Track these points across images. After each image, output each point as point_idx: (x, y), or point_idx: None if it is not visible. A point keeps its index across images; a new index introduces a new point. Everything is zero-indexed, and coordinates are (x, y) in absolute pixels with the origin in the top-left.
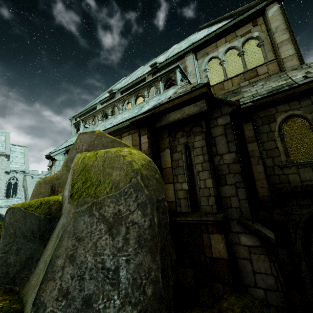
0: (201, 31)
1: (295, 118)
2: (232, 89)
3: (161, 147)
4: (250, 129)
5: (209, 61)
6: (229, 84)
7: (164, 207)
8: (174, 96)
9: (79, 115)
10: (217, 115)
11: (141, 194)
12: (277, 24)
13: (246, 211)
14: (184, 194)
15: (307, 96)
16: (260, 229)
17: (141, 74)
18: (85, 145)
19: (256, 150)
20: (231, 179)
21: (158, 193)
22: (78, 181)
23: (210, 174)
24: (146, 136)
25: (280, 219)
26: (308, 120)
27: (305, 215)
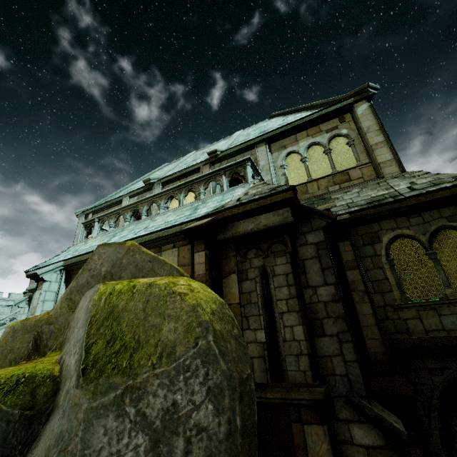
0: (274, 119)
1: (405, 239)
2: (319, 194)
3: (224, 271)
4: (348, 250)
5: (286, 156)
6: (314, 187)
7: (251, 392)
8: (245, 198)
9: (93, 209)
10: (305, 229)
11: (214, 369)
12: (369, 124)
13: (357, 382)
14: (259, 349)
15: (417, 212)
16: (382, 414)
17: (194, 162)
18: (106, 264)
19: (359, 281)
20: (330, 326)
21: (241, 366)
22: (98, 340)
23: (300, 317)
24: (203, 253)
25: (406, 394)
26: (422, 243)
27: (439, 386)
